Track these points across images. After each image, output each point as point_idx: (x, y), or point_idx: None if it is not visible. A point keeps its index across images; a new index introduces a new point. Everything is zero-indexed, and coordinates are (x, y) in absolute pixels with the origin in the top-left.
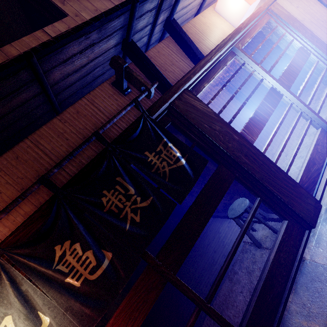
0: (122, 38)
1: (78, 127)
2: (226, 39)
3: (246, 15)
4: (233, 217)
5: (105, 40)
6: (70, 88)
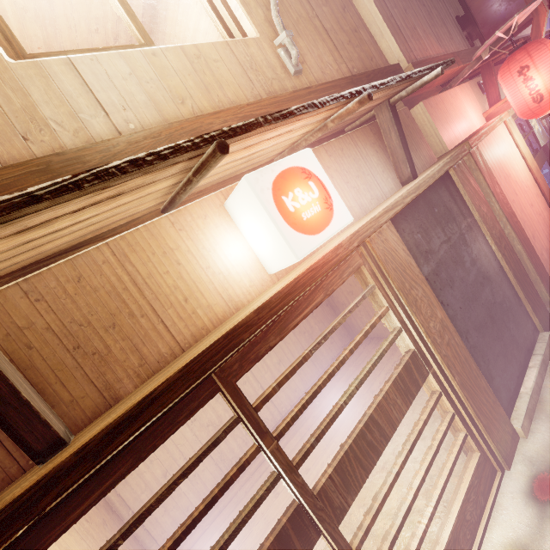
0: None
1: None
2: None
3: None
4: None
5: None
6: None
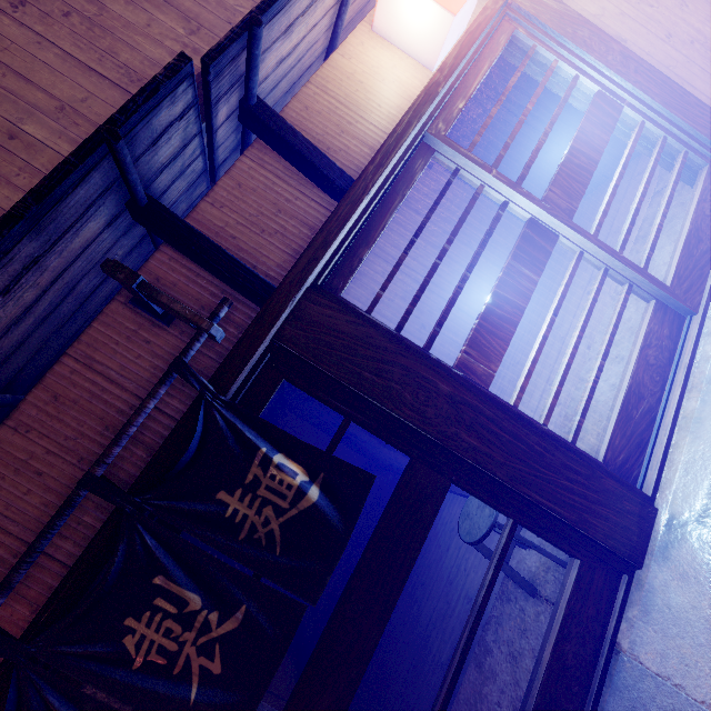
0: (121, 202)
1: (62, 437)
2: (399, 125)
3: (450, 37)
4: (468, 541)
5: (69, 234)
6: (22, 349)
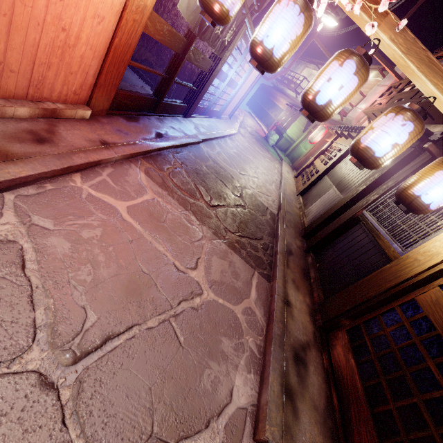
0: None
1: None
2: None
3: None
4: None
5: None
6: None
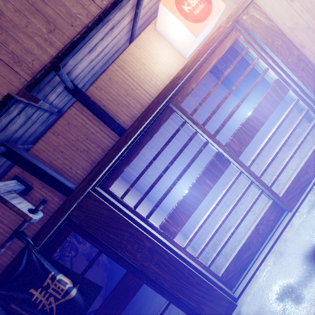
0: None
1: None
2: (151, 104)
3: (195, 44)
4: None
5: None
6: None
